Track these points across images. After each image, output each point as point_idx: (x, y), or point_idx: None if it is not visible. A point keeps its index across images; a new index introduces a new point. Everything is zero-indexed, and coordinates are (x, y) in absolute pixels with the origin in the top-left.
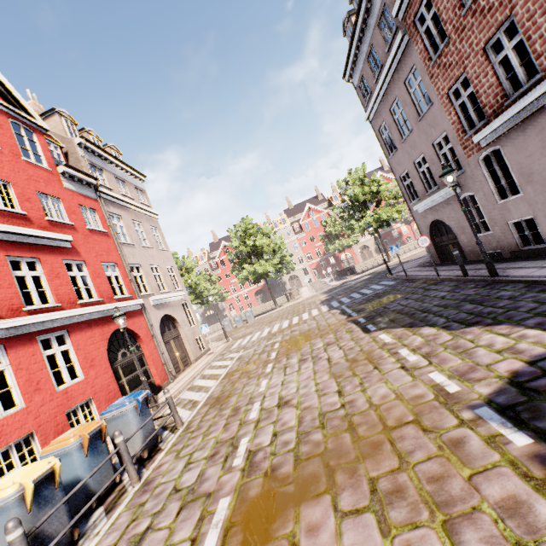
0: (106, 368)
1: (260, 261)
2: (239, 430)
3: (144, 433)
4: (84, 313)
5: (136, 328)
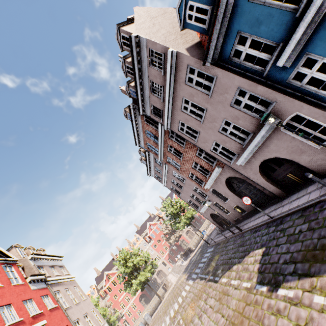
0: None
1: (140, 273)
2: None
3: None
4: None
5: None
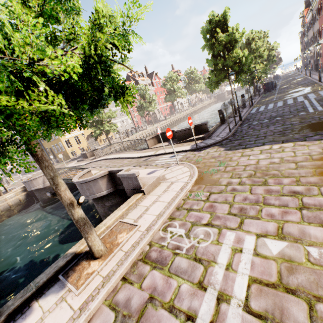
0: None
1: None
2: None
3: None
4: None
5: None
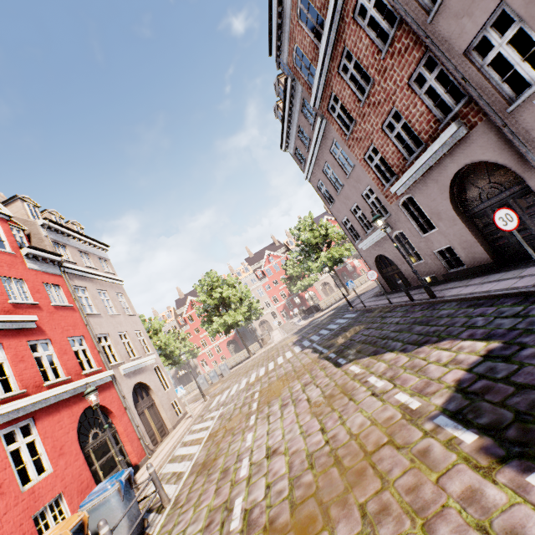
0: (76, 455)
1: (229, 311)
2: (231, 491)
3: (129, 519)
4: (52, 395)
5: (107, 402)
